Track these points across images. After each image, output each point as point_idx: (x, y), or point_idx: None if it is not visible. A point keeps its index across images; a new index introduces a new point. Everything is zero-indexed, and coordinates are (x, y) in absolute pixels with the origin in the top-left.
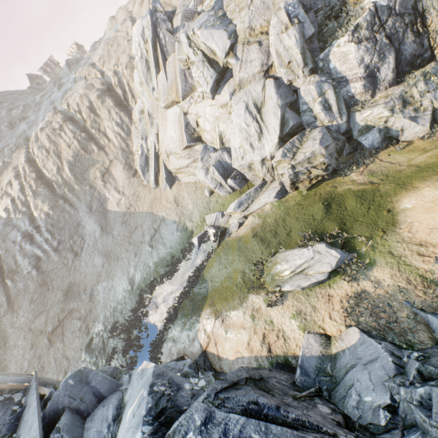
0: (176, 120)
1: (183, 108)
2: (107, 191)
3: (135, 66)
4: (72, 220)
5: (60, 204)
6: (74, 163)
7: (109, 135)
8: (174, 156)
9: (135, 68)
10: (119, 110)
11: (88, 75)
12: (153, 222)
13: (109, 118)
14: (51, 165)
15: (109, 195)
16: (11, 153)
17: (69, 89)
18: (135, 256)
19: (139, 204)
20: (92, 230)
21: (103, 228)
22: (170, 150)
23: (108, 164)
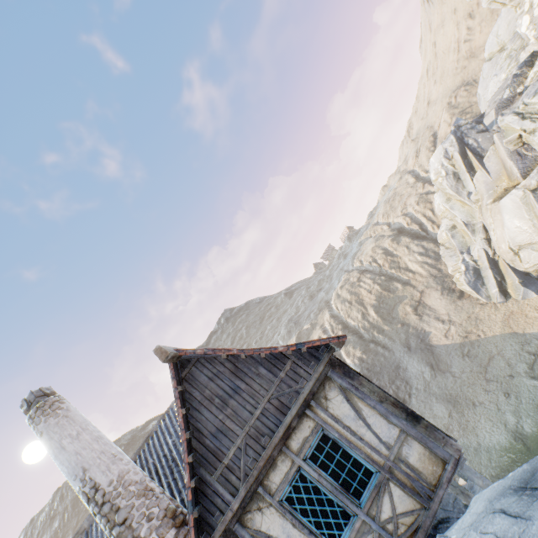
0: (519, 204)
1: (526, 186)
2: (424, 325)
3: (434, 190)
4: (388, 362)
5: (371, 347)
6: (378, 305)
7: (411, 269)
8: (527, 249)
9: (436, 192)
10: (418, 241)
11: (373, 233)
12: (521, 343)
13: (408, 252)
14: (355, 313)
15: (428, 328)
16: (316, 316)
17: (357, 251)
18: (506, 397)
19: (483, 327)
20: (416, 371)
21: (433, 366)
22: (516, 244)
23: (418, 296)
